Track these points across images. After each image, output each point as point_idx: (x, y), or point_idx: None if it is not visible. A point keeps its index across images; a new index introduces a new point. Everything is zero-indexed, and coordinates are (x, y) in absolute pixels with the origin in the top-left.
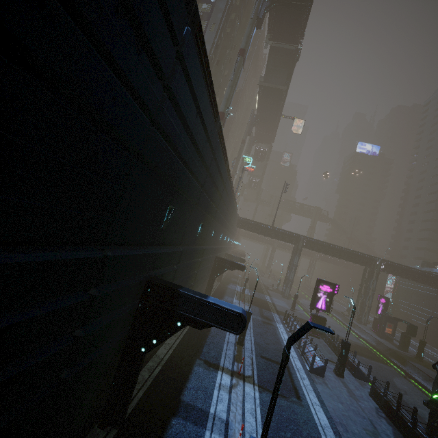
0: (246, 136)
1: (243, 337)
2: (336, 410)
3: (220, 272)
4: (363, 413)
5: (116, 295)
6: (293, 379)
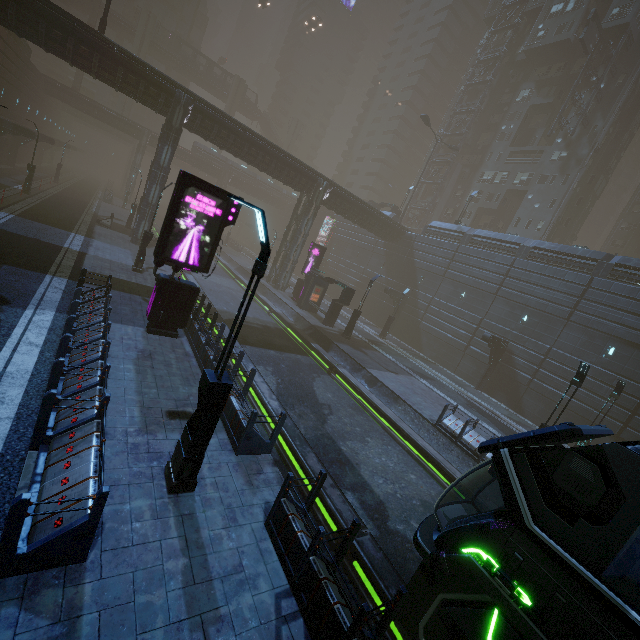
0: None
1: None
2: None
3: None
4: None
5: None
6: None
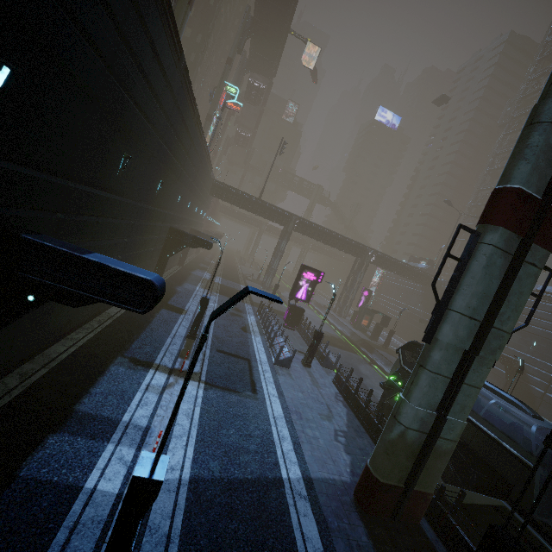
0: (234, 52)
1: (197, 329)
2: (294, 400)
3: (177, 249)
4: (322, 399)
5: None
6: (253, 373)
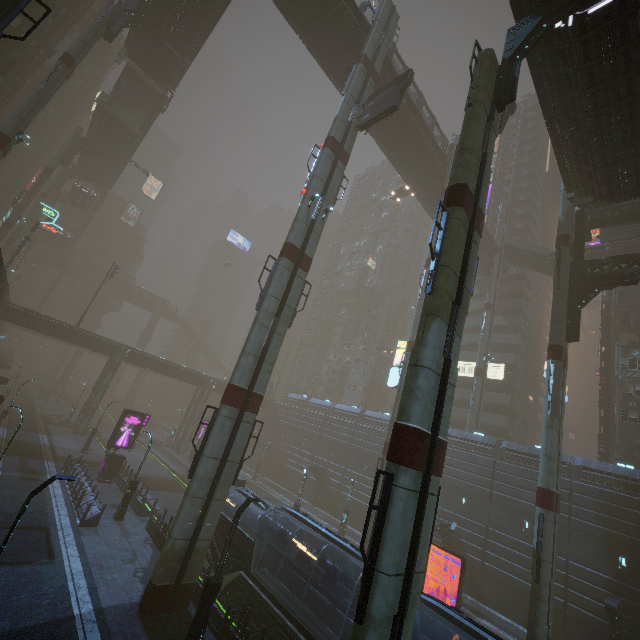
0: (56, 164)
1: None
2: (98, 554)
3: None
4: (130, 547)
5: None
6: (51, 540)
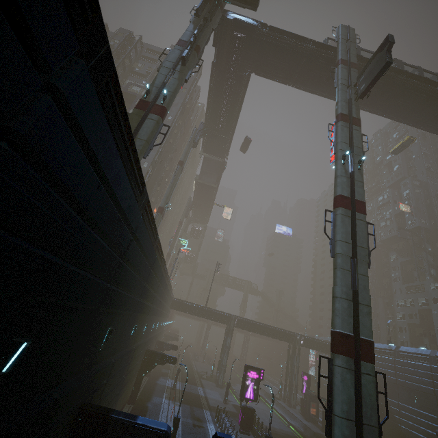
0: (183, 218)
1: None
2: None
3: (150, 367)
4: None
5: (51, 436)
6: None
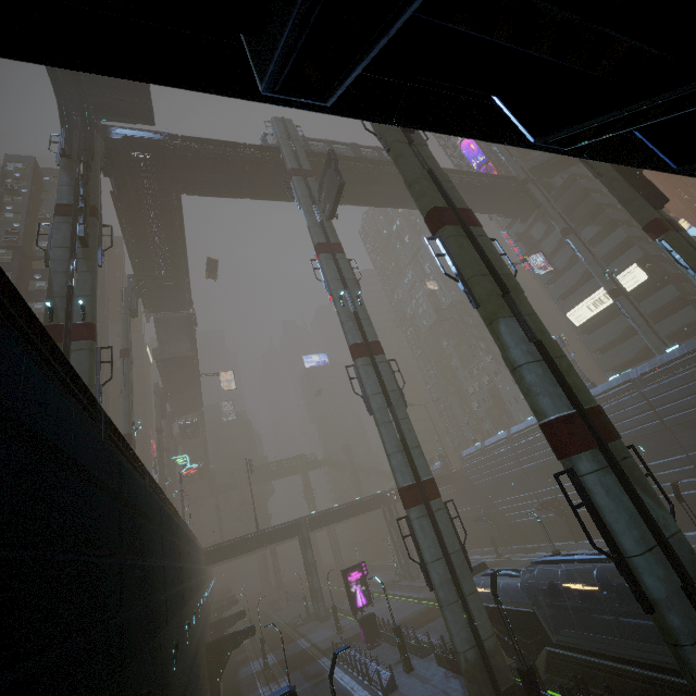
0: (160, 422)
1: None
2: None
3: (223, 664)
4: (437, 689)
5: None
6: None
